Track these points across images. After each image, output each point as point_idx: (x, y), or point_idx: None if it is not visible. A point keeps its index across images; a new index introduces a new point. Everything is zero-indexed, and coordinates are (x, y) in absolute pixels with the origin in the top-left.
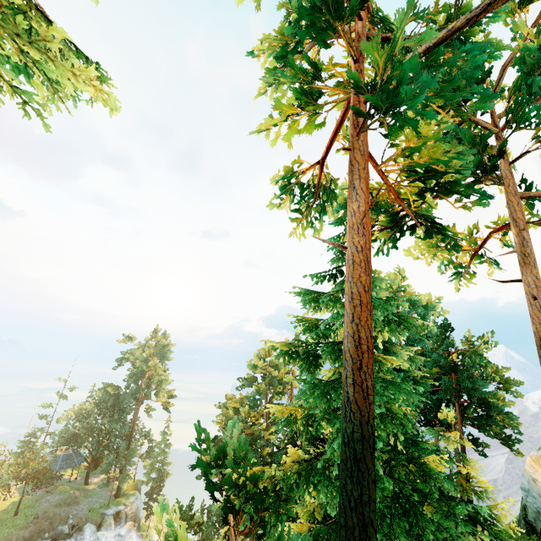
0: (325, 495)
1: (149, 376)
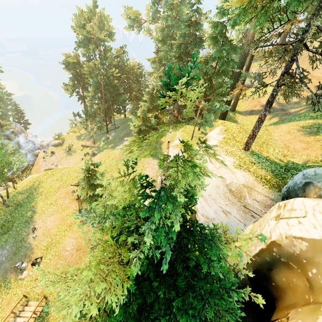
0: (215, 79)
1: None
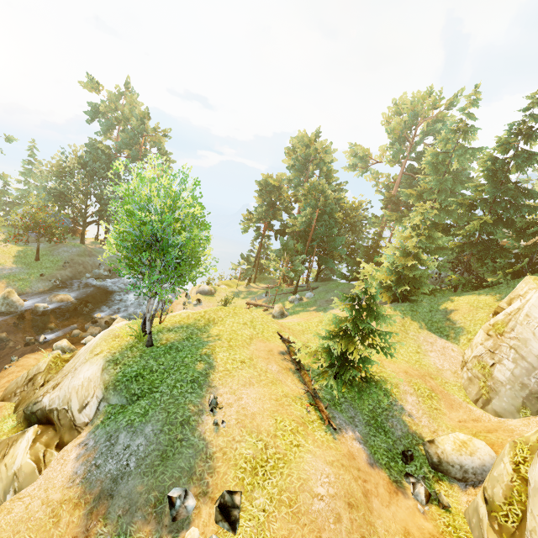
0: None
1: (138, 143)
